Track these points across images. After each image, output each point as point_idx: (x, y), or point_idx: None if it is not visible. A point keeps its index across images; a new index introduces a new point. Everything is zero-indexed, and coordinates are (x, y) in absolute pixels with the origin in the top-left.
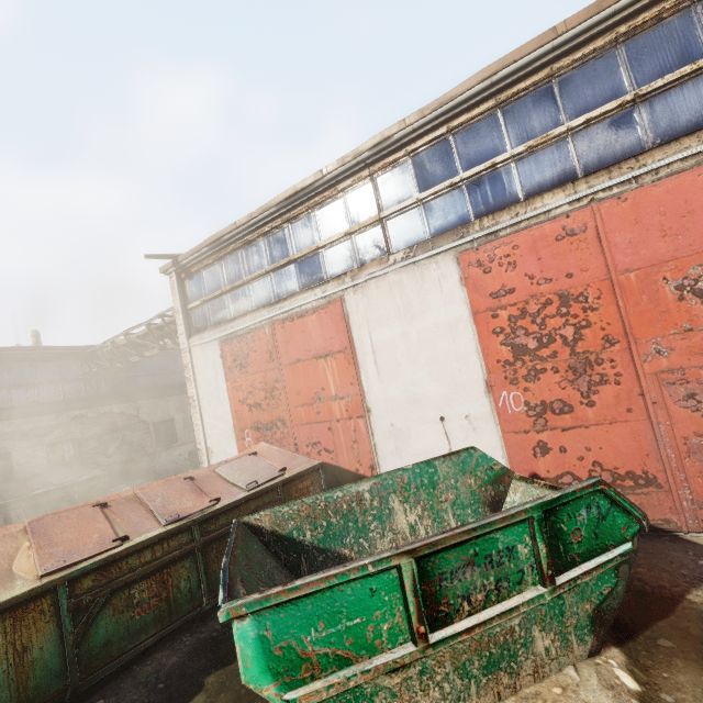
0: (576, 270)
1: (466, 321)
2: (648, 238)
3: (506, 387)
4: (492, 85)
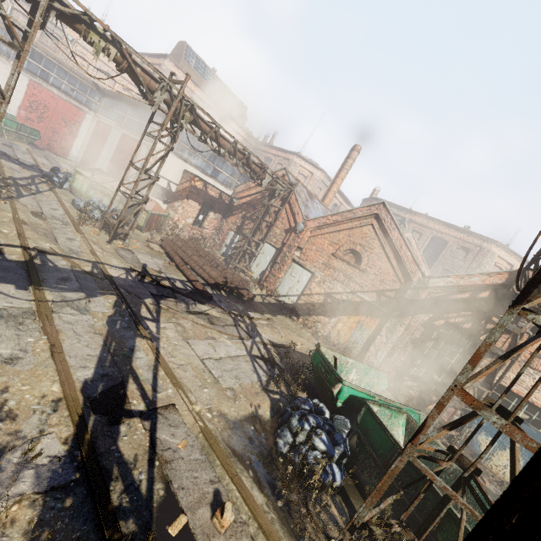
0: (51, 104)
1: (23, 93)
2: (64, 109)
3: (24, 110)
4: (60, 62)
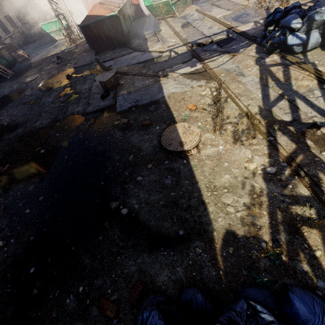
0: None
1: None
2: None
3: None
4: None
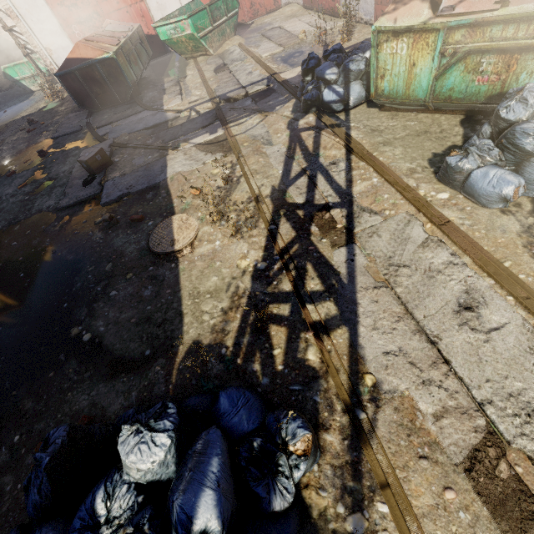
0: None
1: None
2: None
3: None
4: None
